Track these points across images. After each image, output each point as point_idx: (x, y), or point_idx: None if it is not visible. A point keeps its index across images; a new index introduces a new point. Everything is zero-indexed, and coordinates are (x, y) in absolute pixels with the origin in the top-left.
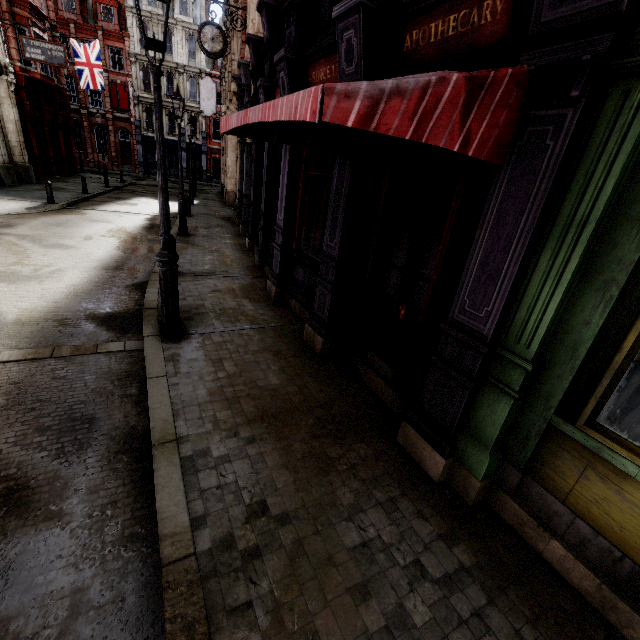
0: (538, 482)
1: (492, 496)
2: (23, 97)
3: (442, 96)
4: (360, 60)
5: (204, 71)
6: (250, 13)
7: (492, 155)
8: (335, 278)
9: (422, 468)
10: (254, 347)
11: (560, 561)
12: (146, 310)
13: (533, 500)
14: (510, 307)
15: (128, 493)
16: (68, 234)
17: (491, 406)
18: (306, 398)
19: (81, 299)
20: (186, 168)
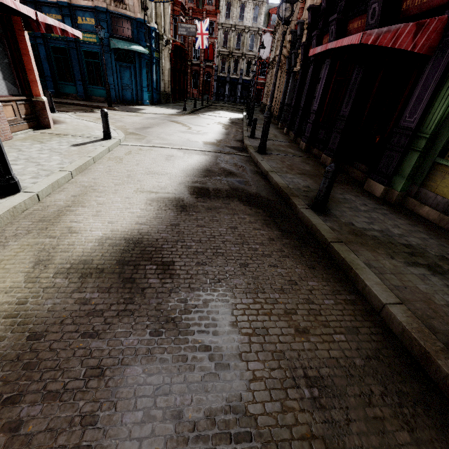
0: (425, 189)
1: (404, 201)
2: (171, 56)
3: (405, 31)
4: (378, 17)
5: (261, 29)
6: None
7: (426, 51)
8: (344, 127)
9: (373, 194)
10: (297, 160)
11: (426, 213)
12: (248, 145)
13: (421, 196)
14: (425, 115)
15: (262, 180)
16: (199, 122)
17: (410, 159)
18: (322, 174)
19: (219, 141)
20: (239, 96)
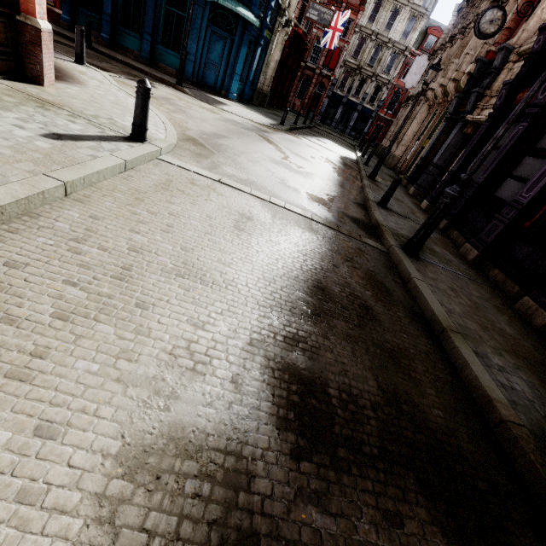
0: None
1: None
2: (286, 45)
3: None
4: None
5: (409, 49)
6: (545, 1)
7: None
8: None
9: None
10: (475, 293)
11: None
12: (381, 225)
13: None
14: None
15: (434, 351)
16: (300, 150)
17: None
18: (545, 359)
19: (332, 199)
20: (351, 126)
